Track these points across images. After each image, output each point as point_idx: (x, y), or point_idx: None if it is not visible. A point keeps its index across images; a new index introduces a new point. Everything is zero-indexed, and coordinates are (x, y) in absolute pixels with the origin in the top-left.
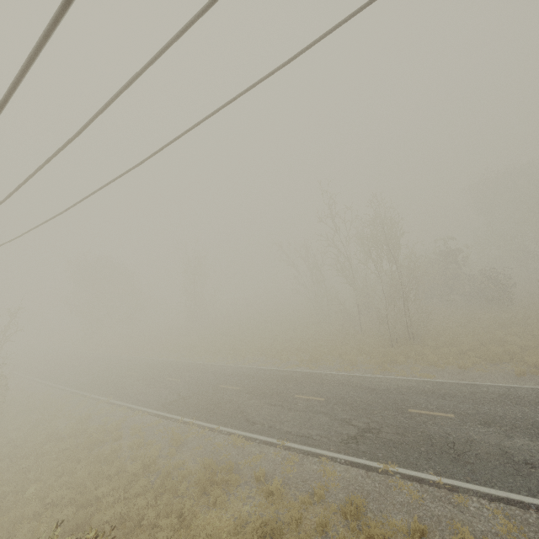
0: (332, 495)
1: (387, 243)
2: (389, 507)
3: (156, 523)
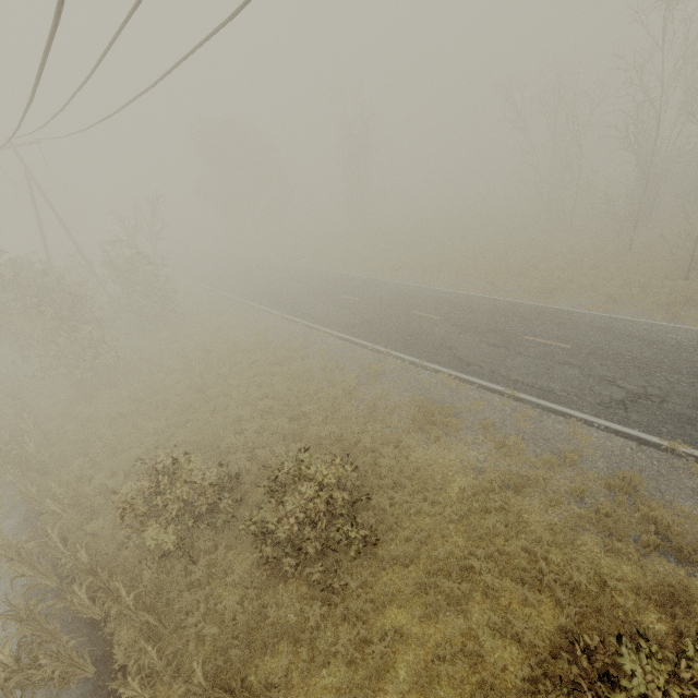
0: (587, 462)
1: None
2: (673, 490)
3: (372, 447)
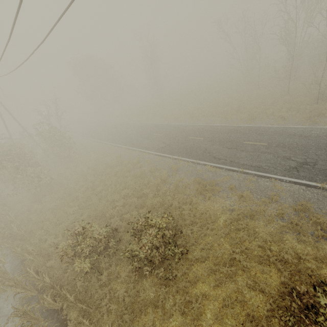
0: (282, 199)
1: None
2: (326, 207)
3: (179, 206)
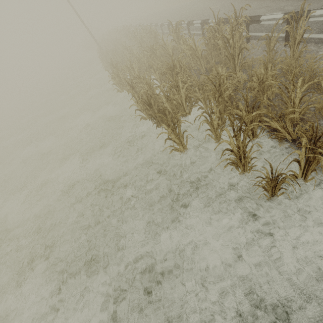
0: None
1: None
2: None
3: None
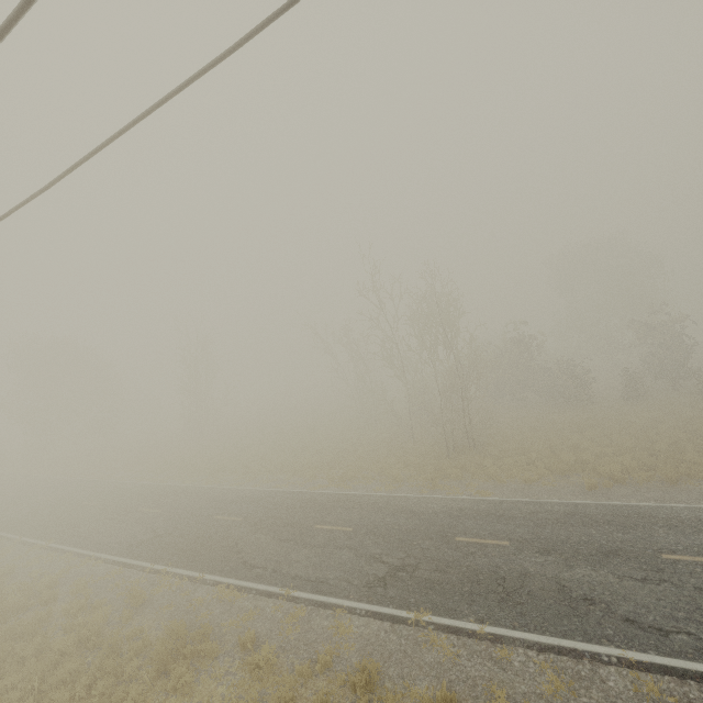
0: (342, 661)
1: (443, 325)
2: (414, 671)
3: None
